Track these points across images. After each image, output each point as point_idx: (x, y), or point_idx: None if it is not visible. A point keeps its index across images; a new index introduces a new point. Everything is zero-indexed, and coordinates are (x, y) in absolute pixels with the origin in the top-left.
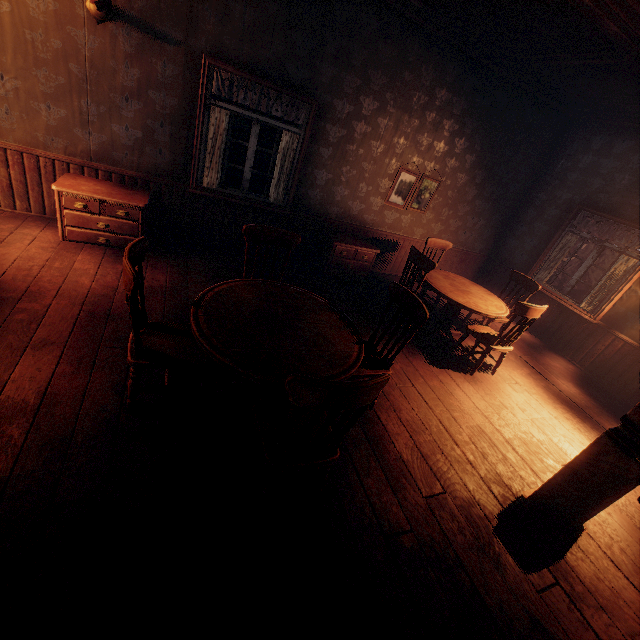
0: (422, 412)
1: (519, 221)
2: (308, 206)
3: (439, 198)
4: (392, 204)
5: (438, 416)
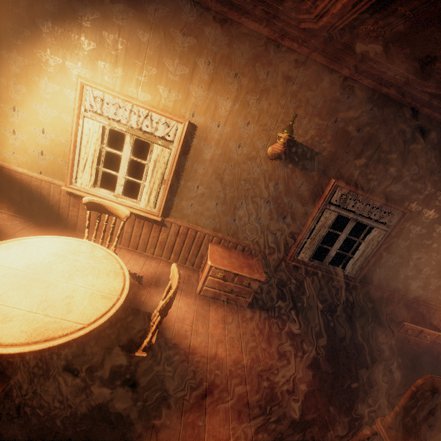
0: None
1: None
2: (372, 279)
3: None
4: None
5: None
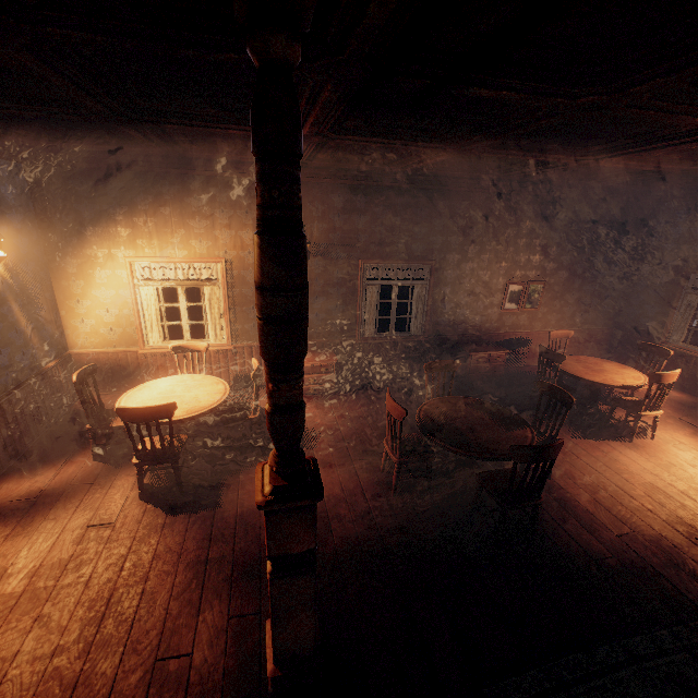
0: (593, 477)
1: (633, 292)
2: (440, 330)
3: (547, 294)
4: (507, 310)
5: (609, 478)
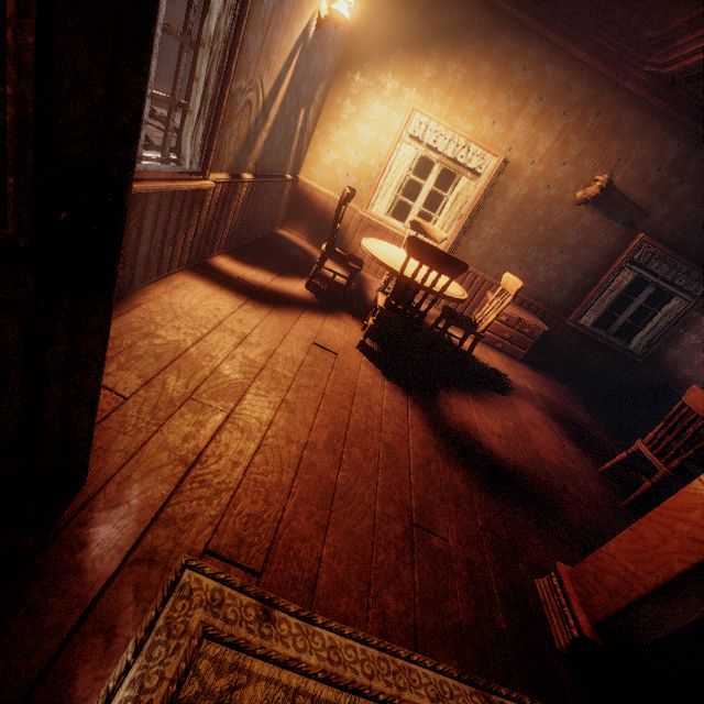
0: None
1: None
2: (660, 361)
3: None
4: None
5: None
